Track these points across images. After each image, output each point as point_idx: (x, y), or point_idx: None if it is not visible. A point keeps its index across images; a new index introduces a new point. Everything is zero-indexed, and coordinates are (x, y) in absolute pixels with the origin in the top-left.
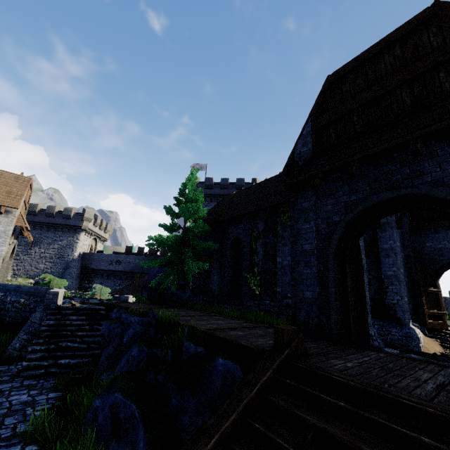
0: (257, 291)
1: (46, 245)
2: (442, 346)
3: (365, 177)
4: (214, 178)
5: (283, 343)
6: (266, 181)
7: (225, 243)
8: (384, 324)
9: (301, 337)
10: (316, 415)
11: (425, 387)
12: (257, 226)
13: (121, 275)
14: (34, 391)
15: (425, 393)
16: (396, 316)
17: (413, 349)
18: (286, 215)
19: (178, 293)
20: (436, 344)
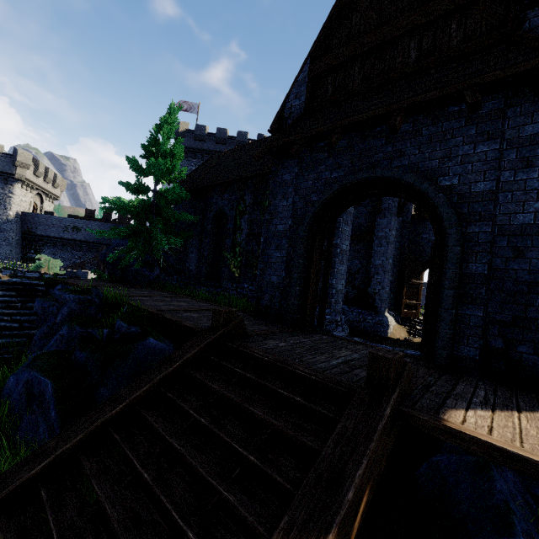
0: (237, 273)
1: None
2: (408, 333)
3: (351, 151)
4: (207, 127)
5: (219, 324)
6: (264, 140)
7: (207, 216)
8: (362, 312)
9: (241, 320)
10: (223, 385)
11: (332, 362)
12: (244, 198)
13: (81, 245)
14: None
15: (326, 366)
16: (374, 305)
17: (381, 335)
18: None
19: (144, 271)
20: (404, 331)
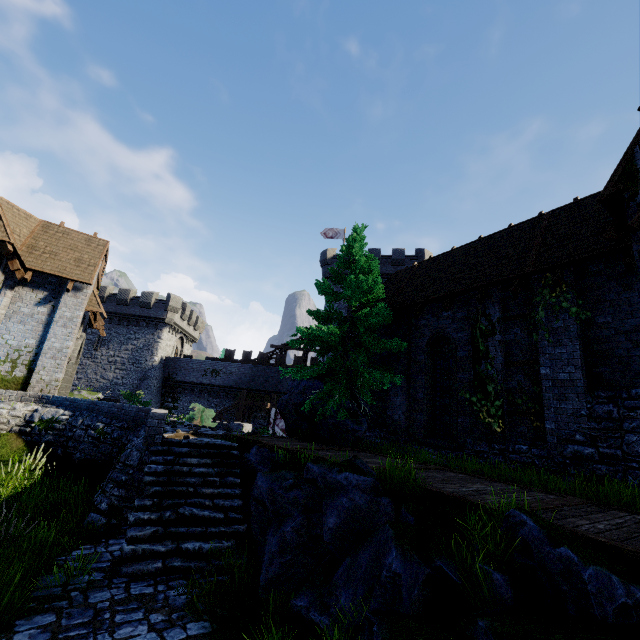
0: (497, 426)
1: (117, 345)
2: None
3: None
4: None
5: None
6: (485, 239)
7: (414, 343)
8: None
9: None
10: None
11: None
12: (486, 312)
13: (219, 391)
14: (156, 616)
15: None
16: None
17: None
18: (557, 290)
19: (349, 424)
20: None
